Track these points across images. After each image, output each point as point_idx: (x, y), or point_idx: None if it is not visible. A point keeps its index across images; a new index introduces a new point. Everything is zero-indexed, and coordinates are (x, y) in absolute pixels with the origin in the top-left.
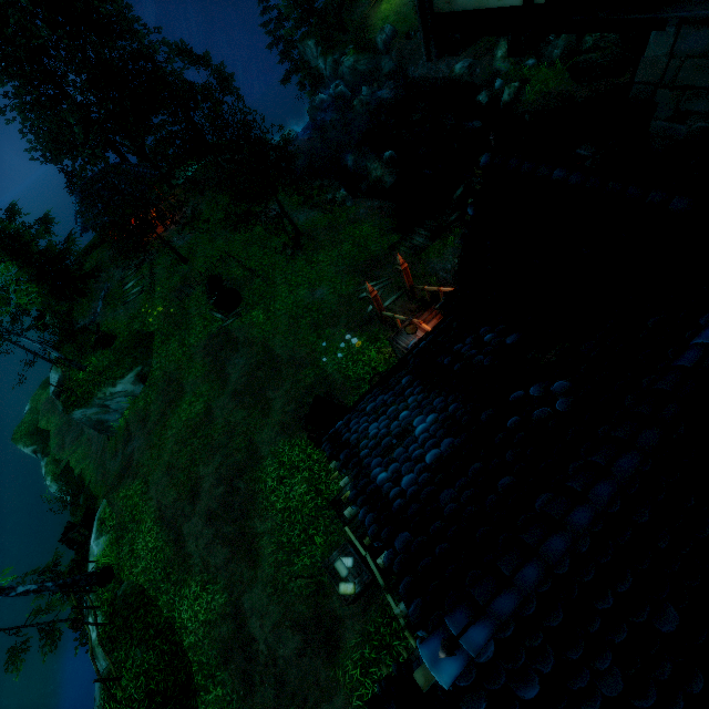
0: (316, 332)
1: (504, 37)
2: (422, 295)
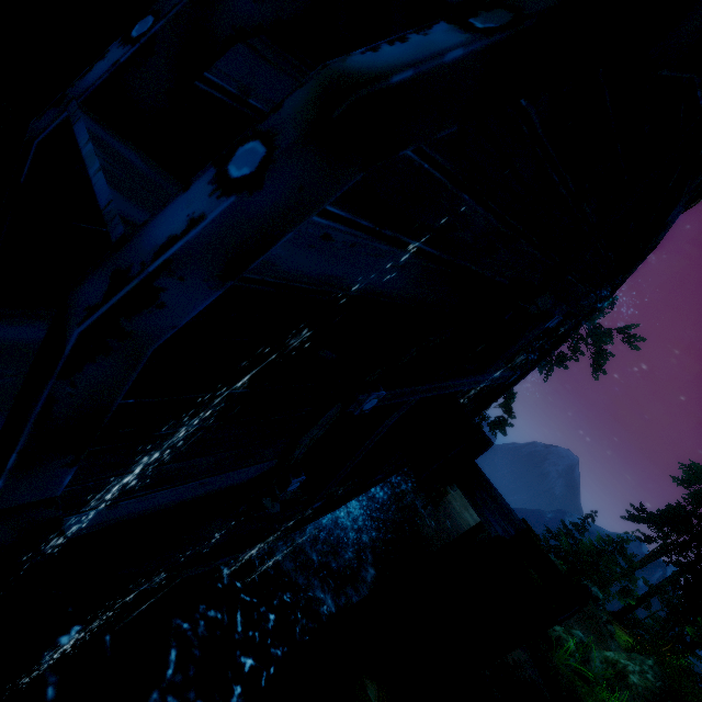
0: None
1: (632, 655)
2: None
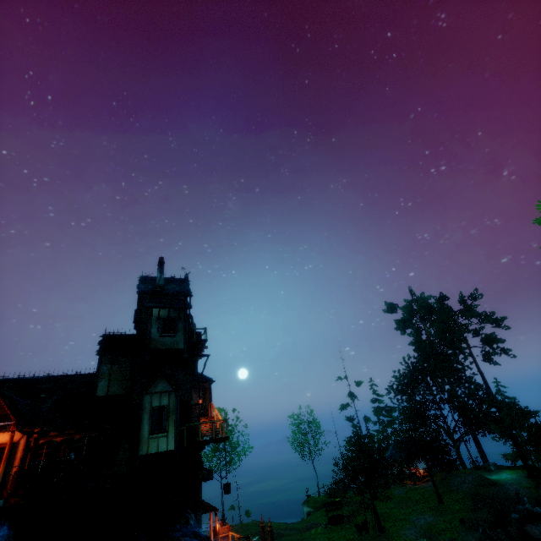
0: None
1: None
2: None
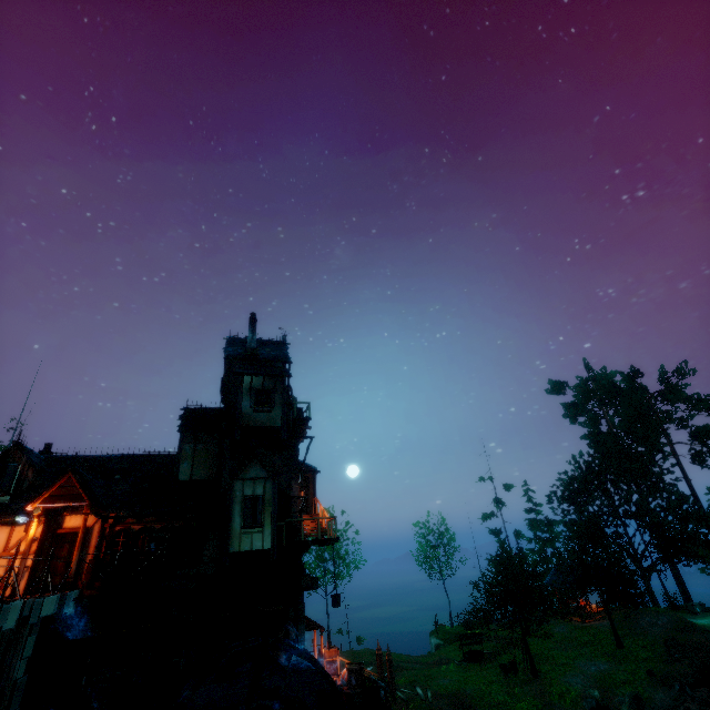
0: (408, 681)
1: None
2: (395, 708)
